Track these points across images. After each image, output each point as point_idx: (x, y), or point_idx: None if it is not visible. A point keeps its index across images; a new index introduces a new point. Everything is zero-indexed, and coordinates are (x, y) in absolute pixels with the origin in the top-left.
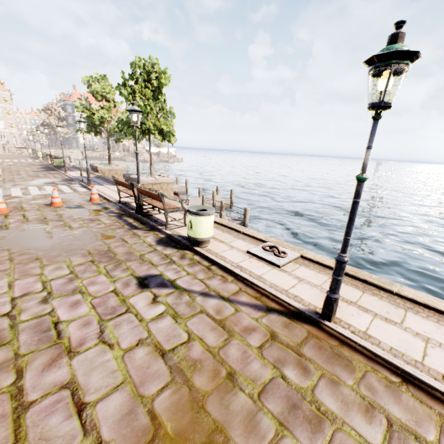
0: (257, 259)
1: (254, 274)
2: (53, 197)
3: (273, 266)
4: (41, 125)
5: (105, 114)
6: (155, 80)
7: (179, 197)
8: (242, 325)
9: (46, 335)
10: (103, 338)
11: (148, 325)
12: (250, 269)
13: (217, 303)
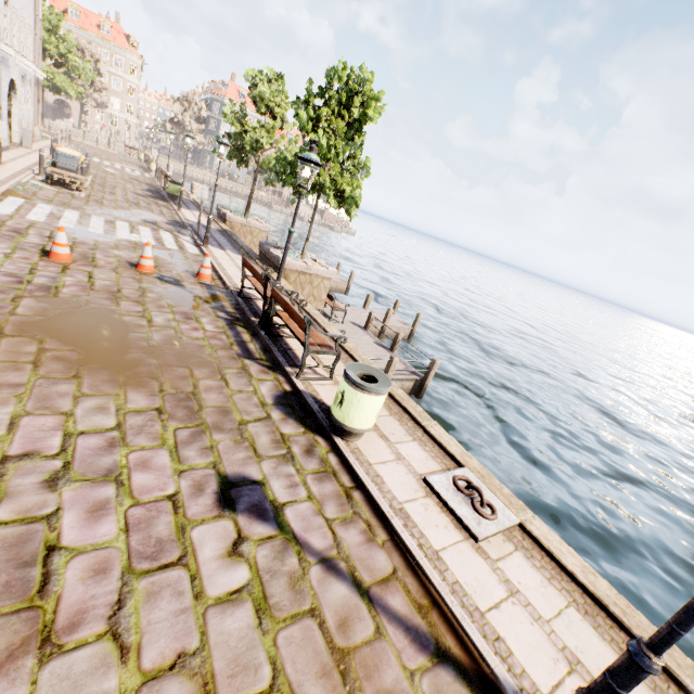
0: (439, 505)
1: (427, 543)
2: (143, 256)
3: (466, 532)
4: (169, 122)
5: (263, 136)
6: (357, 107)
7: (333, 303)
8: (381, 683)
9: (22, 575)
10: (117, 624)
11: (206, 613)
12: (421, 527)
13: (345, 597)
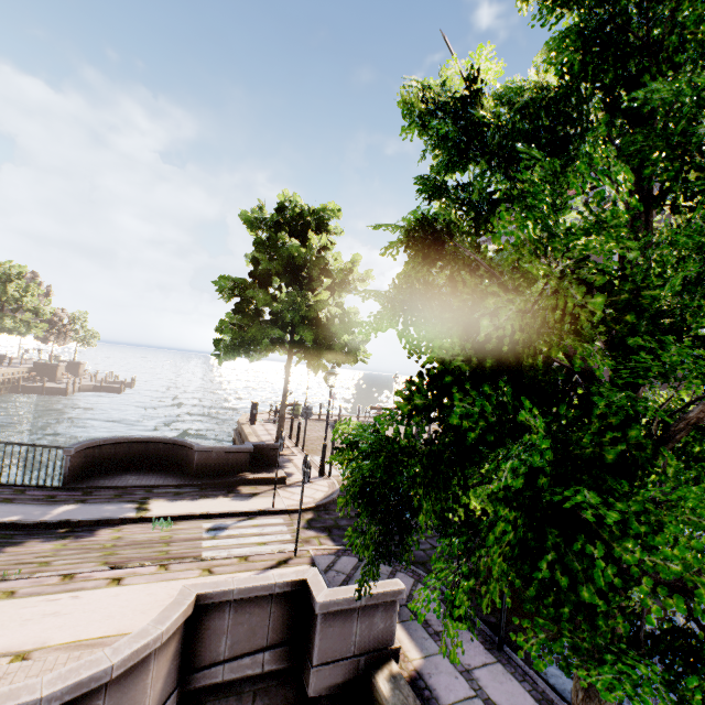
0: None
1: None
2: None
3: None
4: None
5: None
6: None
7: None
8: None
9: None
10: None
11: None
12: None
13: None
